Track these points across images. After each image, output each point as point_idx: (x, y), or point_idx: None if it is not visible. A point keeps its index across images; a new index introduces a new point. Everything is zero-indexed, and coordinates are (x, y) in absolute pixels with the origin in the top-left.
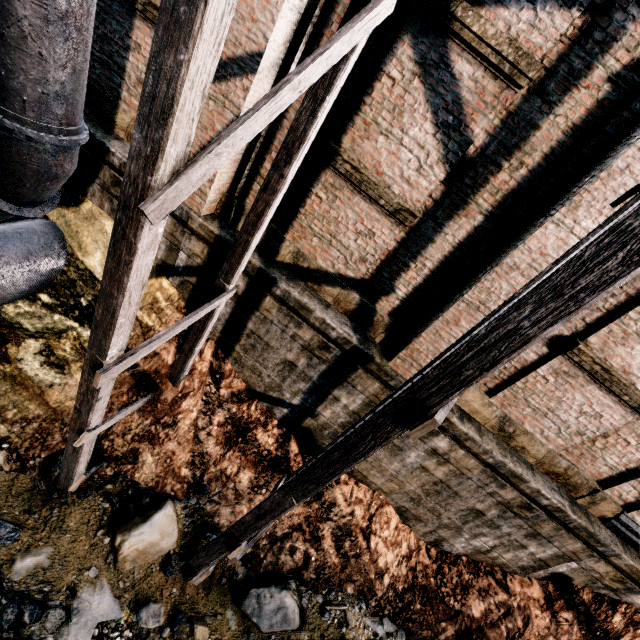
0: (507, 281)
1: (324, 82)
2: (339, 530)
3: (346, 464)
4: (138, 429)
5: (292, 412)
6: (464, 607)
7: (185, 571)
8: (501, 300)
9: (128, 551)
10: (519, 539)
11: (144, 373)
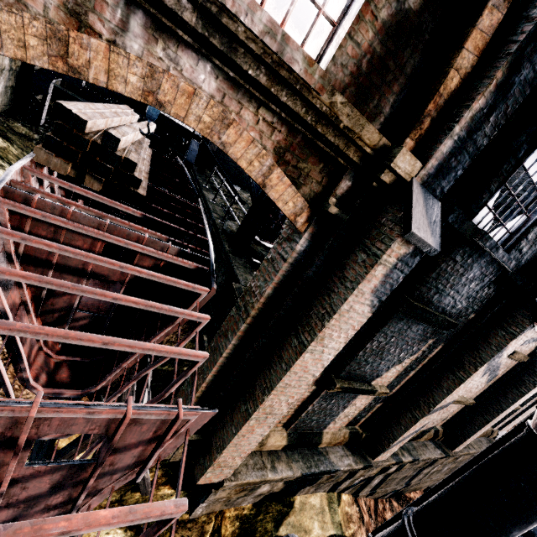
0: (505, 412)
1: None
2: None
3: None
4: None
5: (395, 491)
6: None
7: None
8: (501, 417)
9: None
10: None
11: None
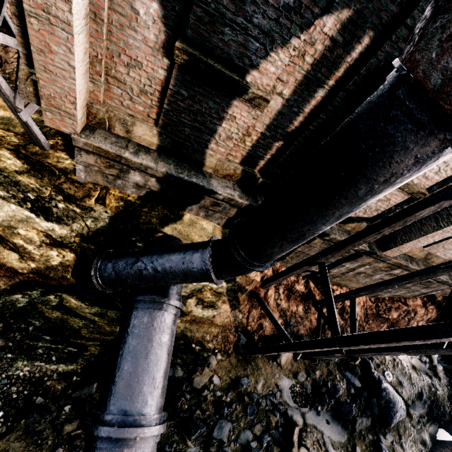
0: None
1: (451, 201)
2: (340, 311)
3: (448, 353)
4: (257, 315)
5: (313, 273)
6: (389, 316)
7: (305, 358)
8: None
9: (283, 362)
10: (418, 289)
11: (251, 291)
